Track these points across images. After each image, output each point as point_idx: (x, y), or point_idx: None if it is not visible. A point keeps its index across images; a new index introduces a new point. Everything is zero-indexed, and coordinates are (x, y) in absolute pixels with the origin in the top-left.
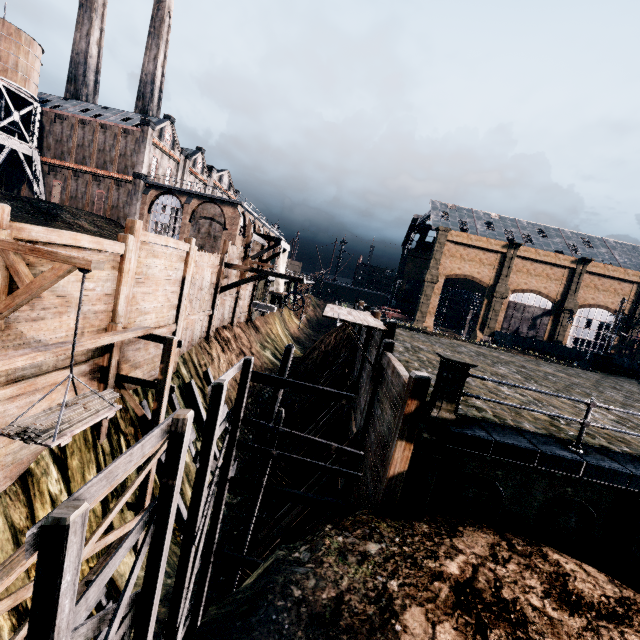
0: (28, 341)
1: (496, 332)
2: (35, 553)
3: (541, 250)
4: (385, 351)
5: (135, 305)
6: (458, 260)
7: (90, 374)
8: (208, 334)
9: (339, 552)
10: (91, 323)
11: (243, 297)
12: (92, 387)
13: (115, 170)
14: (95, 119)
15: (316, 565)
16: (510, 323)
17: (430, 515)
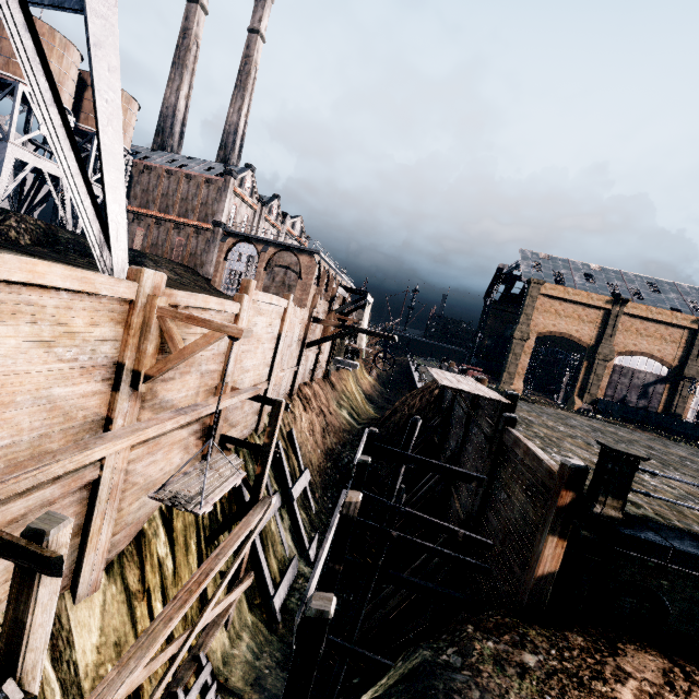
0: (159, 401)
1: (600, 400)
2: (172, 623)
3: (653, 307)
4: (506, 426)
5: (239, 363)
6: (553, 316)
7: (198, 433)
8: (291, 391)
9: (494, 660)
10: (205, 382)
11: (323, 352)
12: (198, 446)
13: (196, 218)
14: (181, 169)
15: (473, 673)
16: (615, 390)
17: (579, 625)
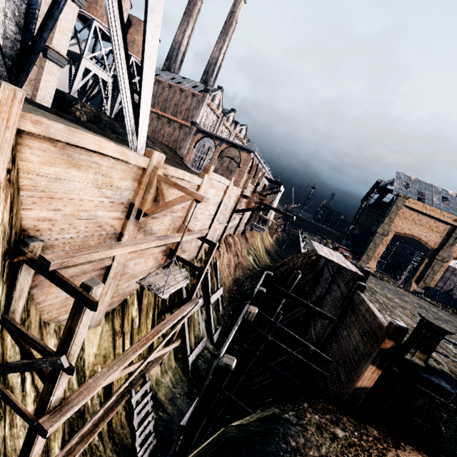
0: (148, 229)
1: (431, 288)
2: (137, 353)
3: None
4: (357, 290)
5: (194, 215)
6: (410, 222)
7: (164, 252)
8: (221, 238)
9: (317, 426)
10: (174, 223)
11: (244, 217)
12: (163, 259)
13: (181, 118)
14: (177, 85)
15: (302, 429)
16: (445, 283)
17: (377, 424)
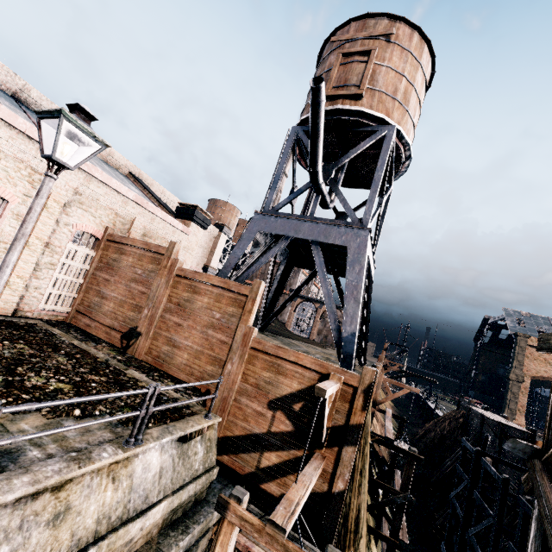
0: None
1: None
2: None
3: None
4: None
5: None
6: (542, 363)
7: None
8: None
9: None
10: None
11: None
12: None
13: None
14: None
15: None
16: None
17: None
